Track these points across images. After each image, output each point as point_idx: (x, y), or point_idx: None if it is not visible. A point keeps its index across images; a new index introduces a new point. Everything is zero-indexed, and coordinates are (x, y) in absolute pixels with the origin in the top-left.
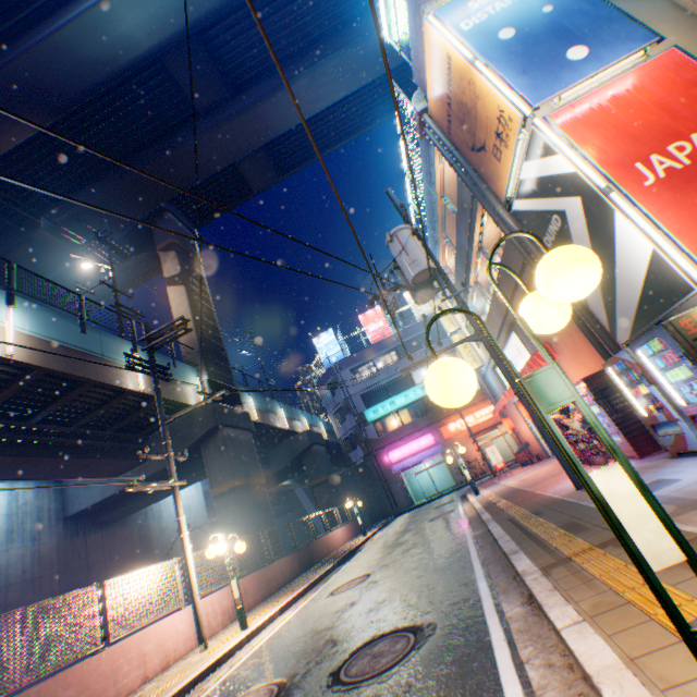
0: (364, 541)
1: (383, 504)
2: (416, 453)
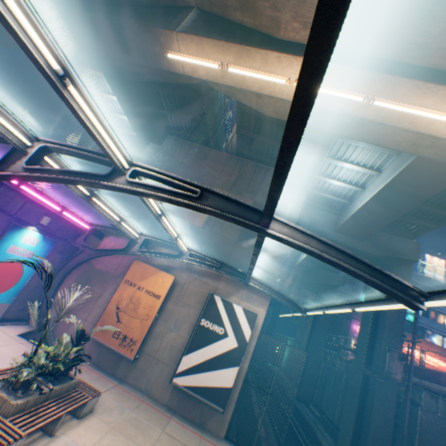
0: None
1: None
2: None
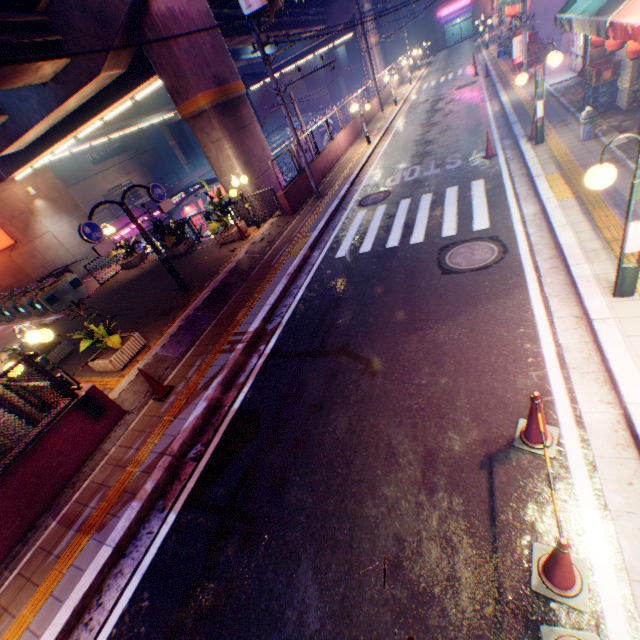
0: (430, 62)
1: (429, 48)
2: (456, 13)
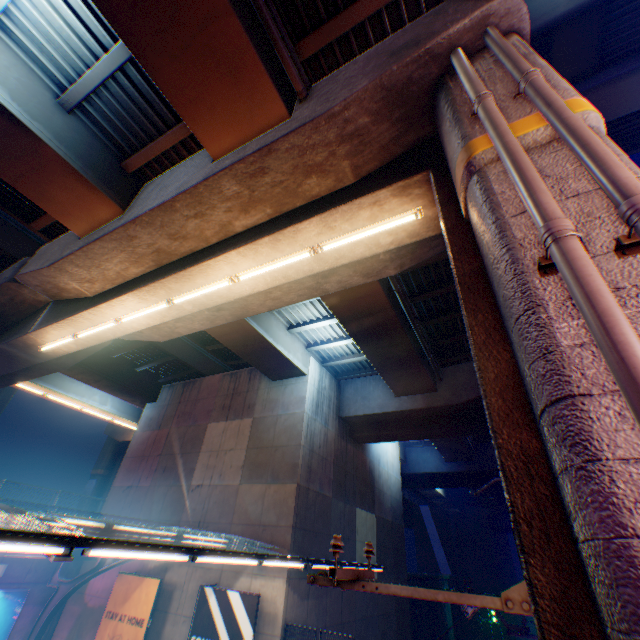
0: None
1: None
2: None
